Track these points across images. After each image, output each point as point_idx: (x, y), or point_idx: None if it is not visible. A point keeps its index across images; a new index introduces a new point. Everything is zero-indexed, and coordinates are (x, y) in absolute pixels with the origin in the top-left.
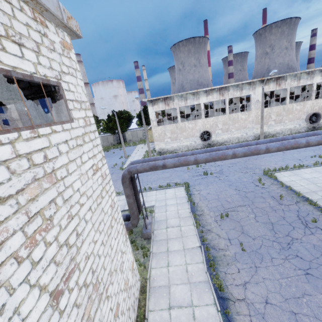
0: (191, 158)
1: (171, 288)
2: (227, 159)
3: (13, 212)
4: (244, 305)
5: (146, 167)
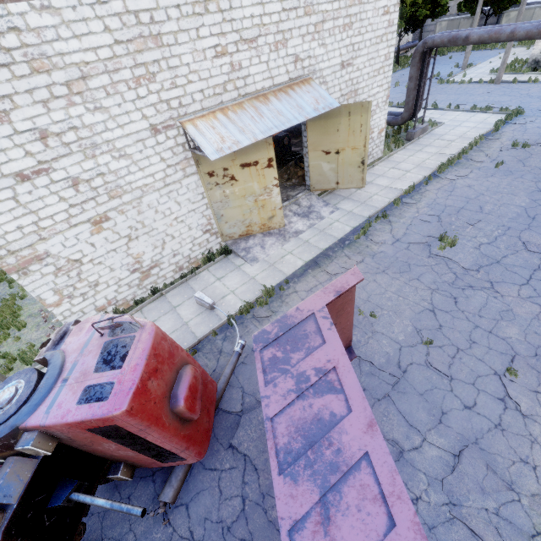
0: (508, 29)
1: (401, 163)
2: None
3: (344, 7)
4: (448, 182)
5: (444, 38)
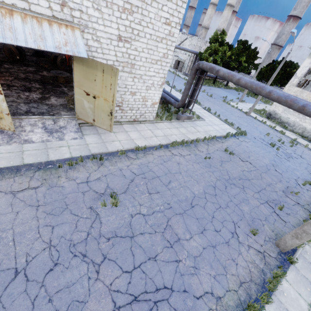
0: (237, 76)
1: (158, 129)
2: (261, 95)
3: None
4: (170, 154)
5: (208, 66)
